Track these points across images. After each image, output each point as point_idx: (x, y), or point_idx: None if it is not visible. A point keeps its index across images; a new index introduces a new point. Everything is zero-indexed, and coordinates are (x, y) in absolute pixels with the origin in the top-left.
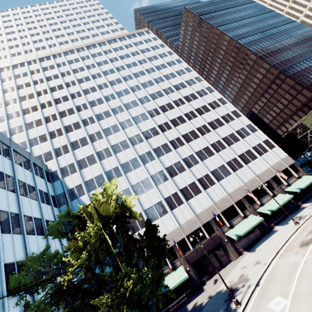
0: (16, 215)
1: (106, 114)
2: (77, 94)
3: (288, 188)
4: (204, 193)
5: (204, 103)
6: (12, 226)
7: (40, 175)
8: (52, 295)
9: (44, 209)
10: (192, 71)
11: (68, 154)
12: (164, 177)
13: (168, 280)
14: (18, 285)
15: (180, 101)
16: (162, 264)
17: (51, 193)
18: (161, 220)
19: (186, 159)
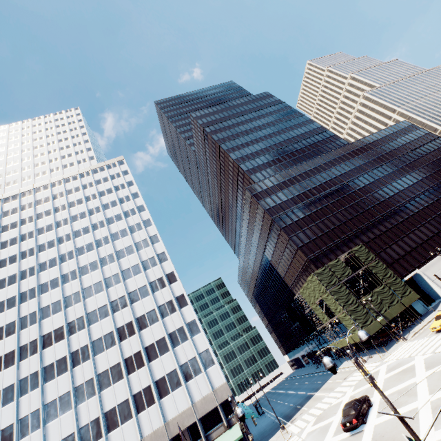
0: None
1: (10, 302)
2: None
3: None
4: None
5: (146, 282)
6: None
7: None
8: None
9: None
10: (152, 226)
11: None
12: (36, 422)
13: None
14: None
15: (115, 278)
16: None
17: None
18: None
19: (81, 387)
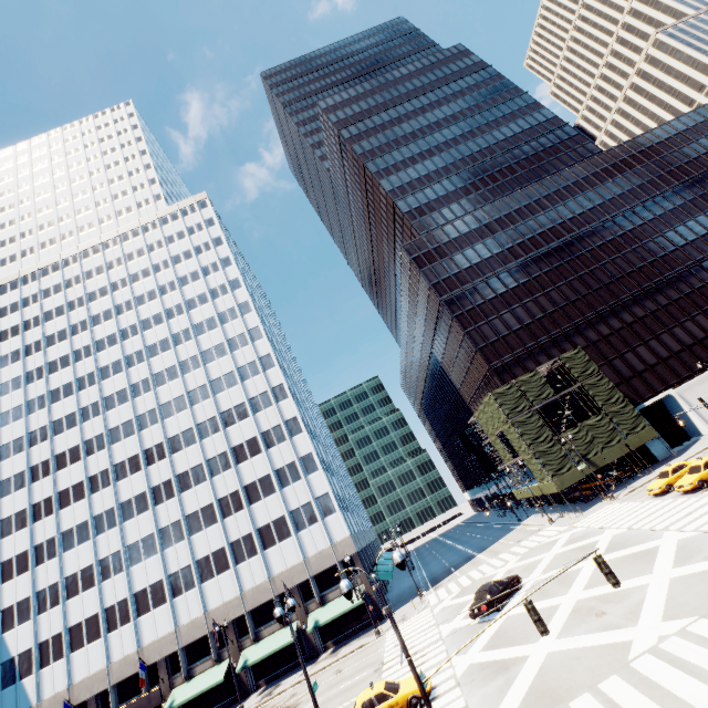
0: None
1: (70, 421)
2: (36, 374)
3: (316, 612)
4: (169, 606)
5: (245, 398)
6: None
7: None
8: None
9: None
10: (252, 313)
11: None
12: (118, 565)
13: None
14: None
15: (202, 391)
16: None
17: None
18: (86, 650)
19: (166, 529)
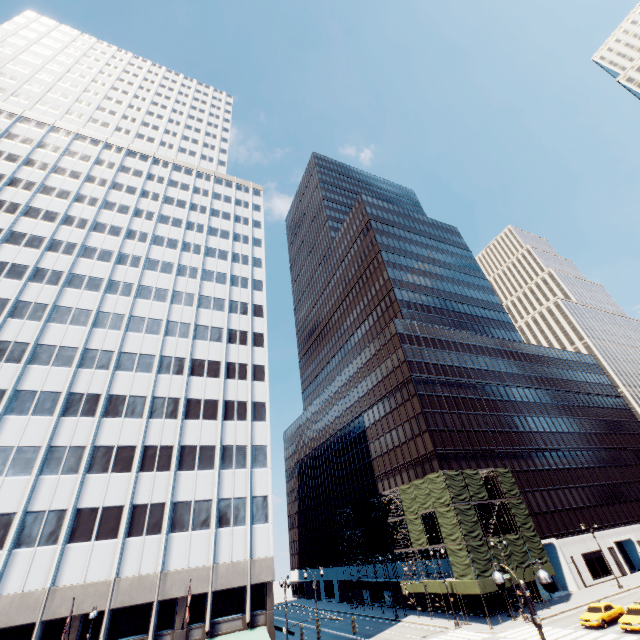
0: None
1: (15, 270)
2: (8, 206)
3: None
4: (2, 556)
5: (223, 358)
6: None
7: None
8: None
9: None
10: (262, 292)
11: None
12: None
13: None
14: None
15: (183, 327)
16: None
17: None
18: None
19: (60, 449)
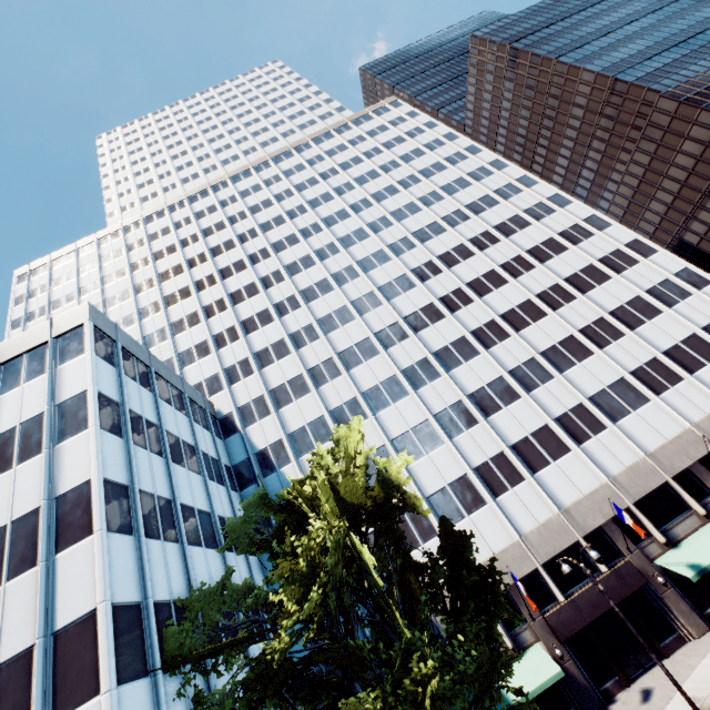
0: (168, 503)
1: (322, 287)
2: (261, 255)
3: None
4: (576, 454)
5: (550, 234)
6: (162, 524)
7: (202, 422)
8: (249, 680)
9: (214, 494)
10: (509, 167)
11: (252, 377)
12: (467, 416)
13: (508, 679)
14: (180, 651)
15: (485, 237)
16: (495, 630)
17: (225, 460)
18: (470, 522)
19: (518, 370)
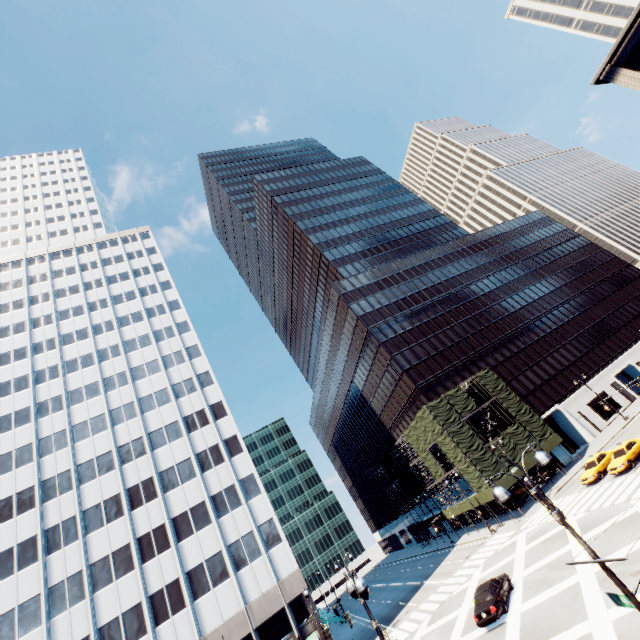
0: None
1: None
2: None
3: None
4: None
5: (179, 416)
6: None
7: None
8: None
9: None
10: (191, 332)
11: None
12: None
13: None
14: None
15: (128, 409)
16: None
17: None
18: None
19: (59, 586)
